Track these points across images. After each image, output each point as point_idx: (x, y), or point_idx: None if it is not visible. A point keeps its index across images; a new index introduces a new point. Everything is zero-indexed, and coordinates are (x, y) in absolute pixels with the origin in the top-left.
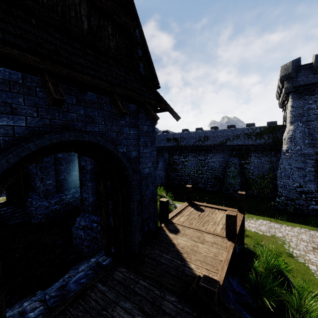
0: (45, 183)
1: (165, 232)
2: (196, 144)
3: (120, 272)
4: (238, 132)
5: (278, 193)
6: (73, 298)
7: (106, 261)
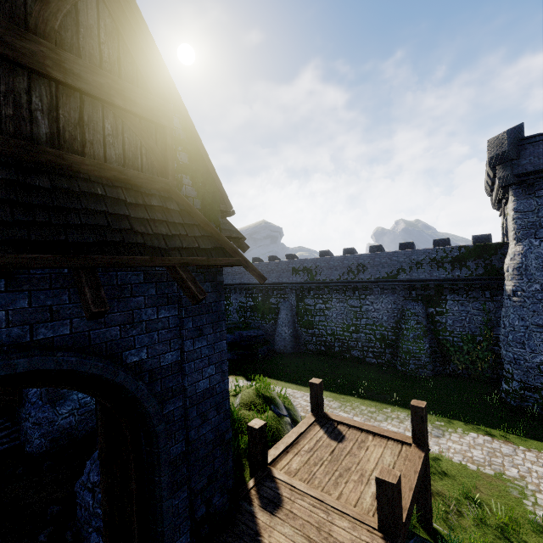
0: None
1: (251, 507)
2: (344, 278)
3: None
4: (418, 257)
5: (505, 372)
6: None
7: None
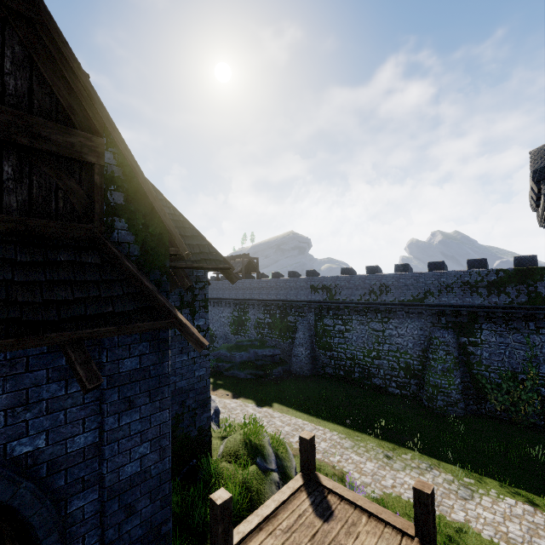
0: None
1: None
2: (365, 299)
3: None
4: (448, 280)
5: None
6: None
7: None
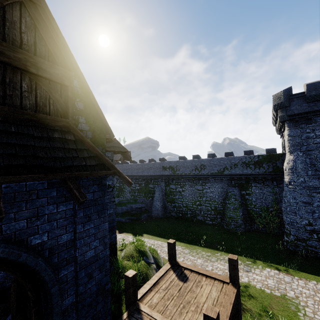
0: None
1: None
2: (193, 173)
3: None
4: (235, 161)
5: (285, 230)
6: None
7: None
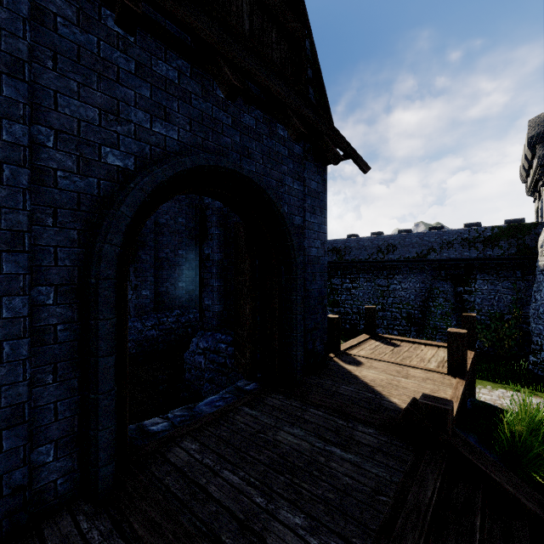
0: (140, 293)
1: (337, 363)
2: (373, 258)
3: (275, 398)
4: (450, 237)
5: (533, 345)
6: (210, 418)
7: (249, 386)
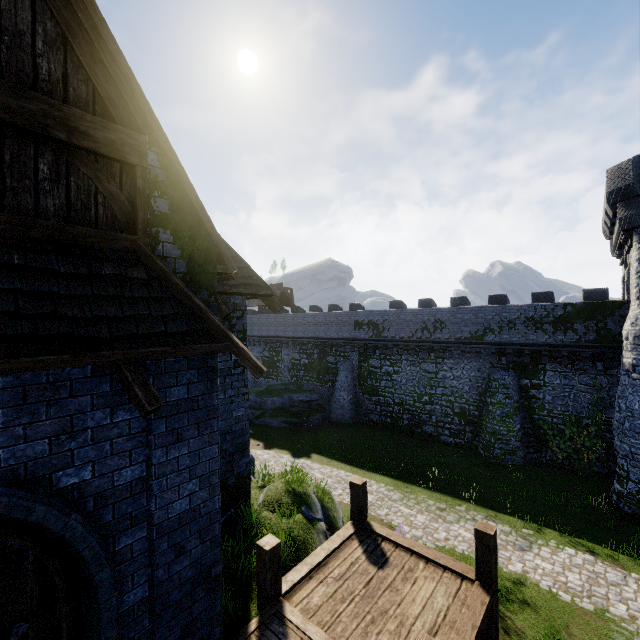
0: None
1: None
2: (417, 336)
3: None
4: (511, 315)
5: (618, 469)
6: None
7: None
